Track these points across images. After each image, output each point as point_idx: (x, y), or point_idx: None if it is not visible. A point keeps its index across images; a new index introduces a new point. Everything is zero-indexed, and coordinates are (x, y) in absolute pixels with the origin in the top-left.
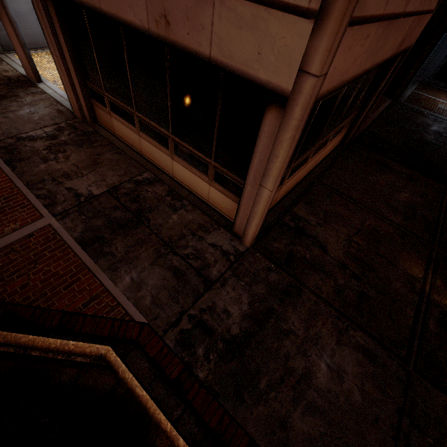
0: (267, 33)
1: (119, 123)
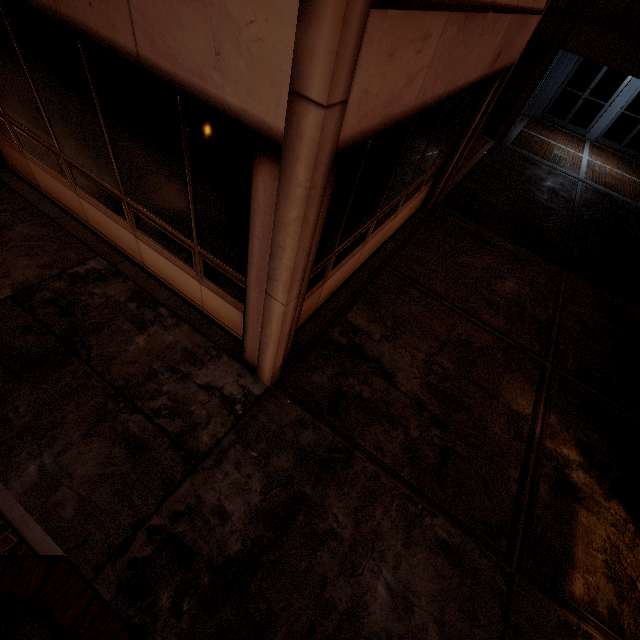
0: (223, 10)
1: (42, 171)
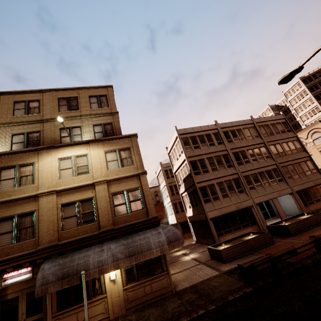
0: None
1: (311, 206)
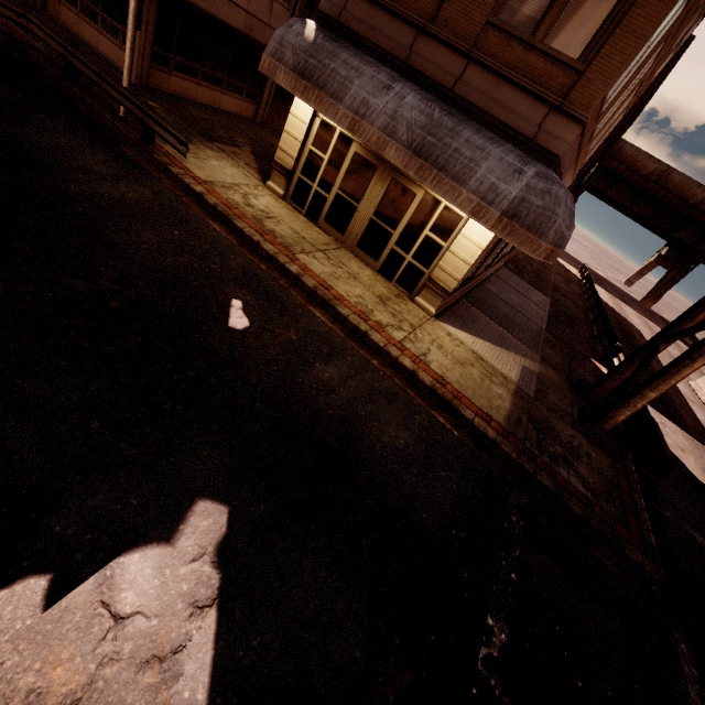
0: None
1: (66, 9)
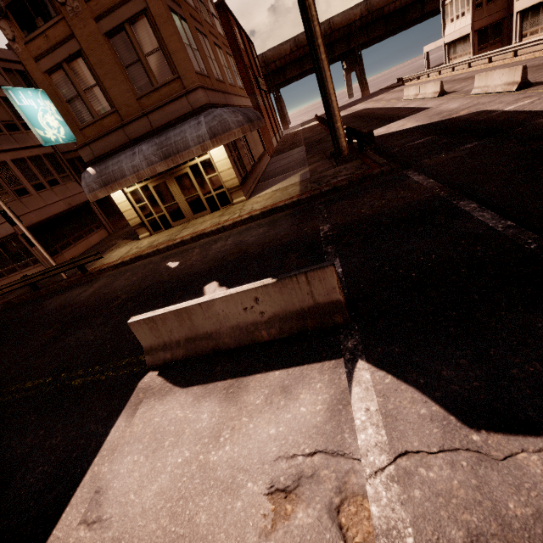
0: (4, 227)
1: (1, 282)
